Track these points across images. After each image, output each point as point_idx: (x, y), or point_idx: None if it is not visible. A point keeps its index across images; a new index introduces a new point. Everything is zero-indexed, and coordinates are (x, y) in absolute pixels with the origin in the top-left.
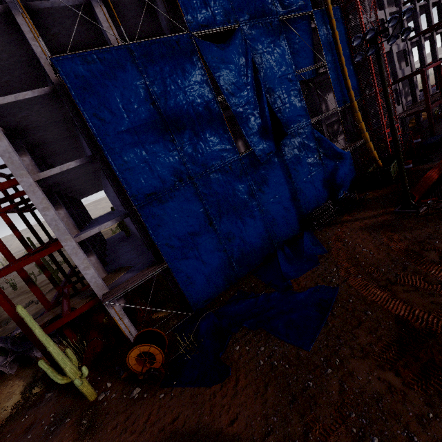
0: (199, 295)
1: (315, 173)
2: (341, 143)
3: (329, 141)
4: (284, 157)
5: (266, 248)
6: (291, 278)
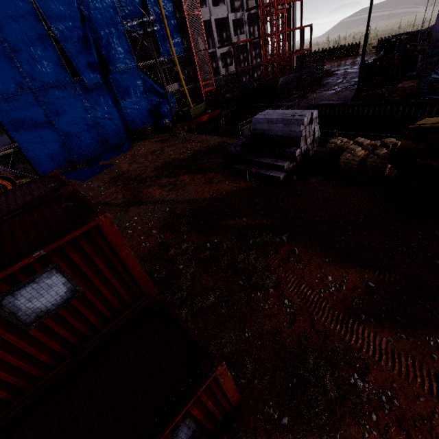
0: (46, 168)
1: (141, 104)
2: (175, 86)
3: (152, 82)
4: (113, 88)
5: (99, 148)
6: (101, 161)
